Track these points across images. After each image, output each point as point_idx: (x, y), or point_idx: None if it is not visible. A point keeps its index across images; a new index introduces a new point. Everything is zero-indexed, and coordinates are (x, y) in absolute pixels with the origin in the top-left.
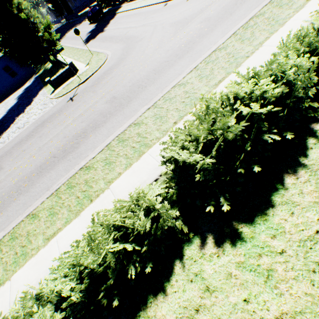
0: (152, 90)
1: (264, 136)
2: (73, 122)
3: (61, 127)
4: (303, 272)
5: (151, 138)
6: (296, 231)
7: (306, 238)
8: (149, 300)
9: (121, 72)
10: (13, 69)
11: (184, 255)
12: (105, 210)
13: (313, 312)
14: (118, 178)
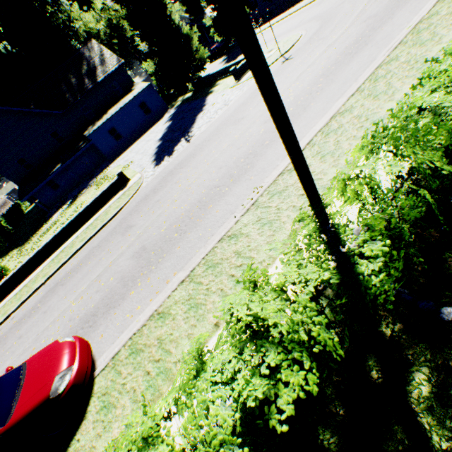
0: None
1: None
2: (325, 51)
3: (306, 64)
4: None
5: None
6: None
7: None
8: None
9: (350, 14)
10: (148, 105)
11: None
12: None
13: None
14: None
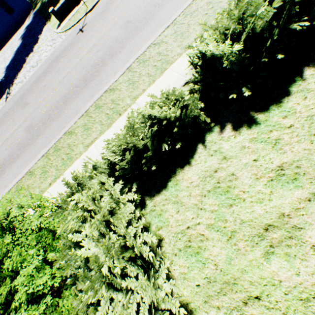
0: (170, 8)
1: (293, 26)
2: (88, 53)
3: (76, 60)
4: (305, 137)
5: (173, 55)
6: (306, 110)
7: (314, 114)
8: (177, 171)
9: None
10: (8, 3)
11: (206, 141)
12: (139, 107)
13: (308, 159)
14: (143, 94)
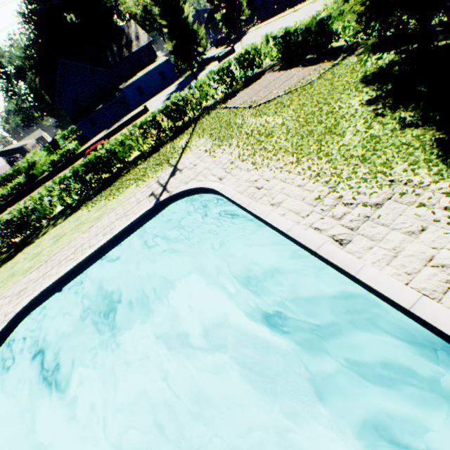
0: None
1: None
2: None
3: None
4: None
5: None
6: None
7: None
8: None
9: None
10: (165, 74)
11: None
12: None
13: None
14: None
